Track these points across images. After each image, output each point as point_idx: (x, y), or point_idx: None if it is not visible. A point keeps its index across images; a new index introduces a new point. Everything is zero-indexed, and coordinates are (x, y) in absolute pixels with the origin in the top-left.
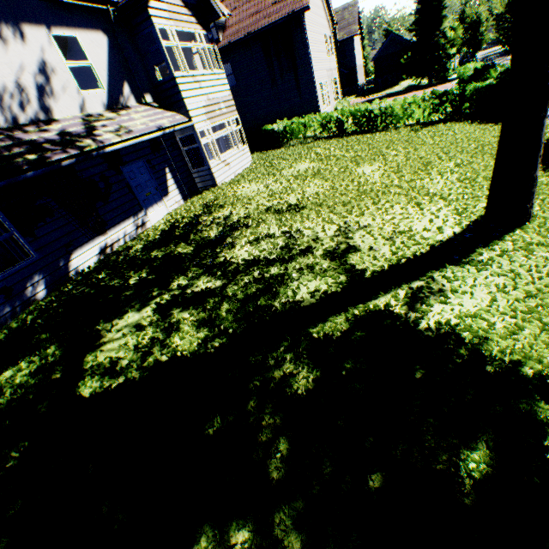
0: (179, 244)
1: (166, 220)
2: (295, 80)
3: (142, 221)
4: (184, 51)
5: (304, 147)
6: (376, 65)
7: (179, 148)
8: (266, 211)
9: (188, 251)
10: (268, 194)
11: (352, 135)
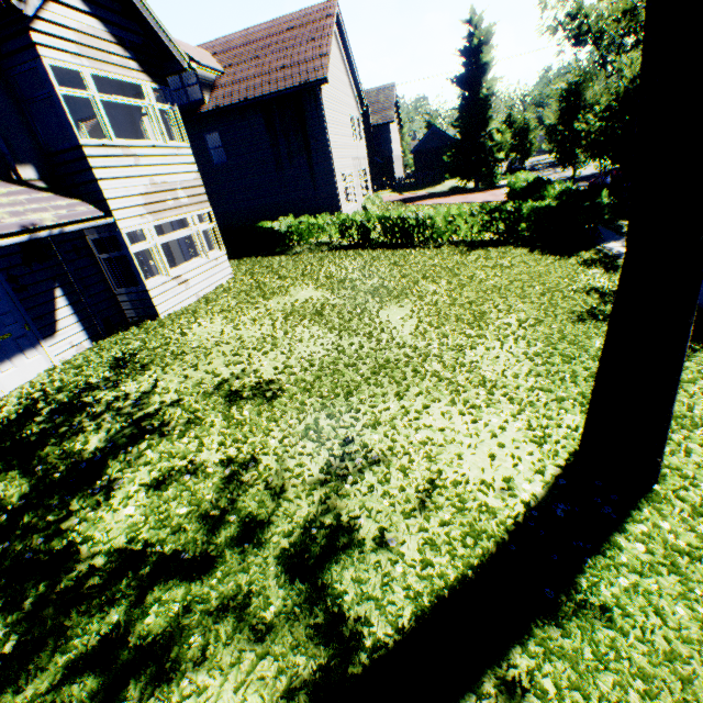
0: (8, 471)
1: (26, 393)
2: (308, 166)
3: None
4: (129, 108)
5: (314, 258)
6: (416, 158)
7: (92, 255)
8: (215, 389)
9: (11, 499)
10: (234, 346)
11: (381, 249)
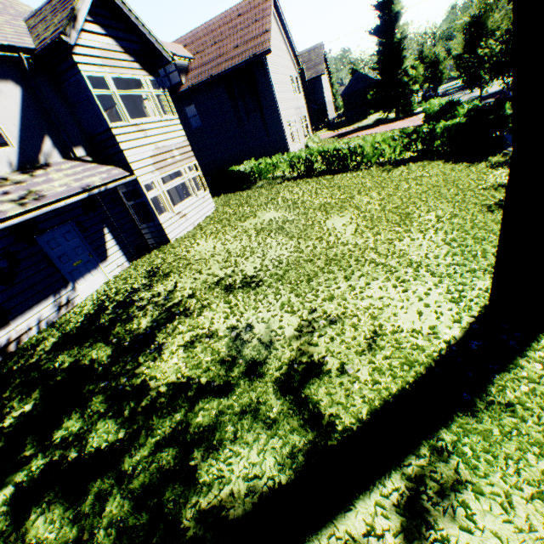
0: (97, 343)
1: (96, 297)
2: (262, 119)
3: (68, 298)
4: (134, 97)
5: (273, 189)
6: (344, 101)
7: (123, 203)
8: (216, 285)
9: (102, 358)
10: (224, 256)
11: (323, 176)
